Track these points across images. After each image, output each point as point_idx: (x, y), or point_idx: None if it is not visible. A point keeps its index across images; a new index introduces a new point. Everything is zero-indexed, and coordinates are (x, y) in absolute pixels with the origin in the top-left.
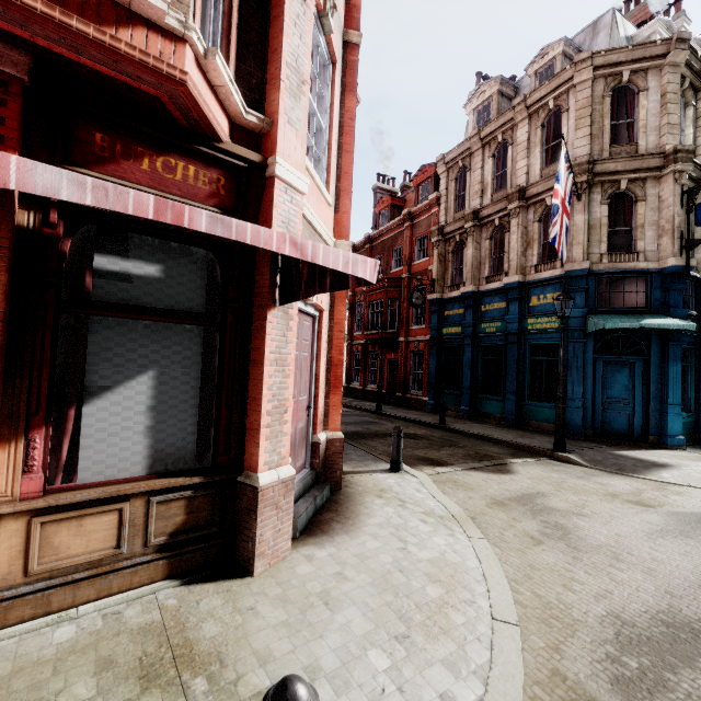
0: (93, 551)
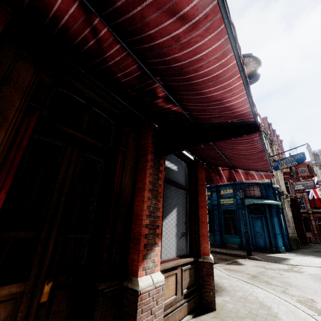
0: (170, 297)
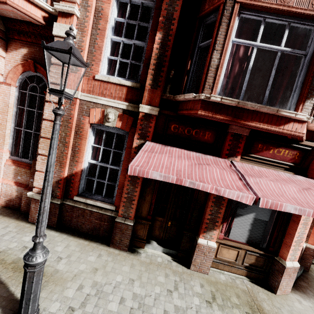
0: (229, 258)
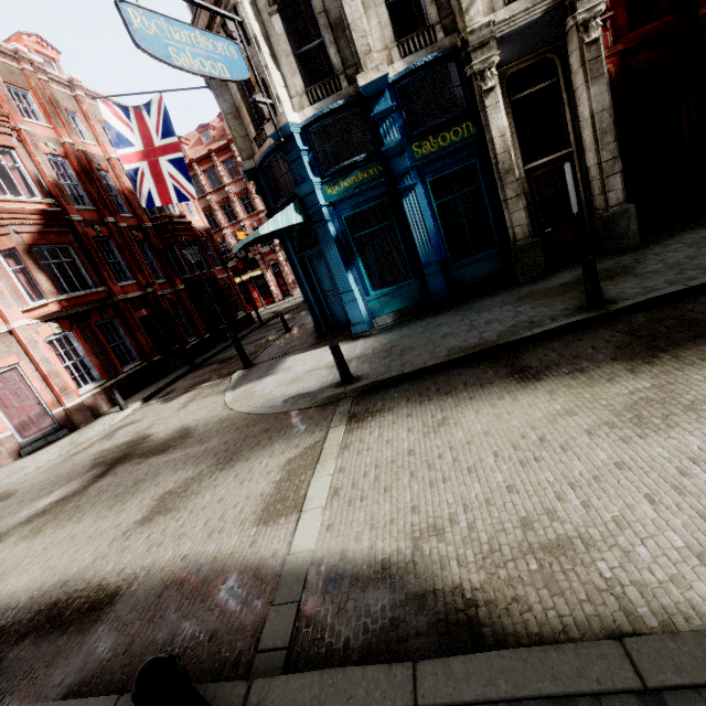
0: None
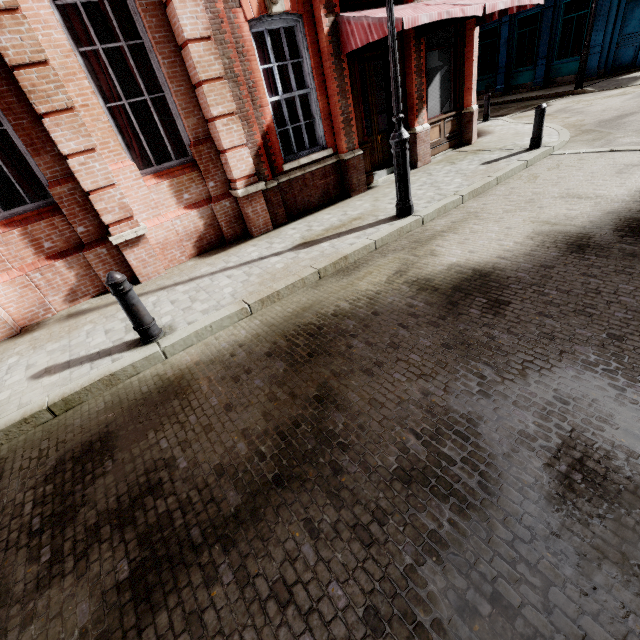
0: (435, 139)
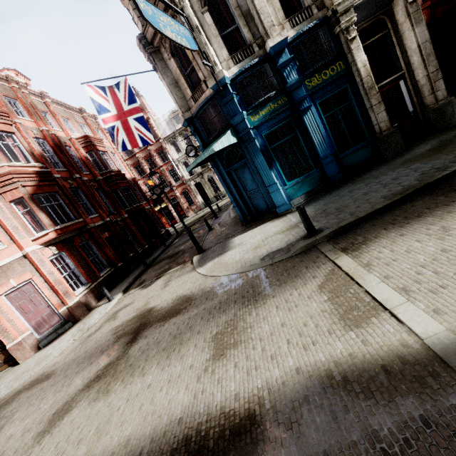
0: None
